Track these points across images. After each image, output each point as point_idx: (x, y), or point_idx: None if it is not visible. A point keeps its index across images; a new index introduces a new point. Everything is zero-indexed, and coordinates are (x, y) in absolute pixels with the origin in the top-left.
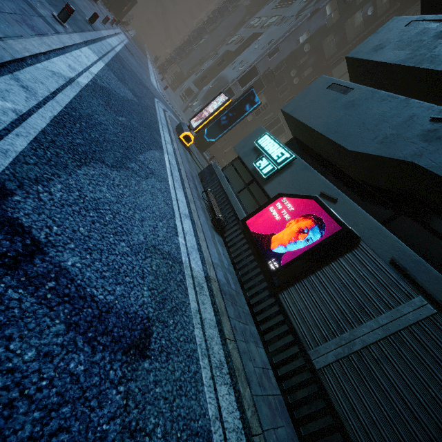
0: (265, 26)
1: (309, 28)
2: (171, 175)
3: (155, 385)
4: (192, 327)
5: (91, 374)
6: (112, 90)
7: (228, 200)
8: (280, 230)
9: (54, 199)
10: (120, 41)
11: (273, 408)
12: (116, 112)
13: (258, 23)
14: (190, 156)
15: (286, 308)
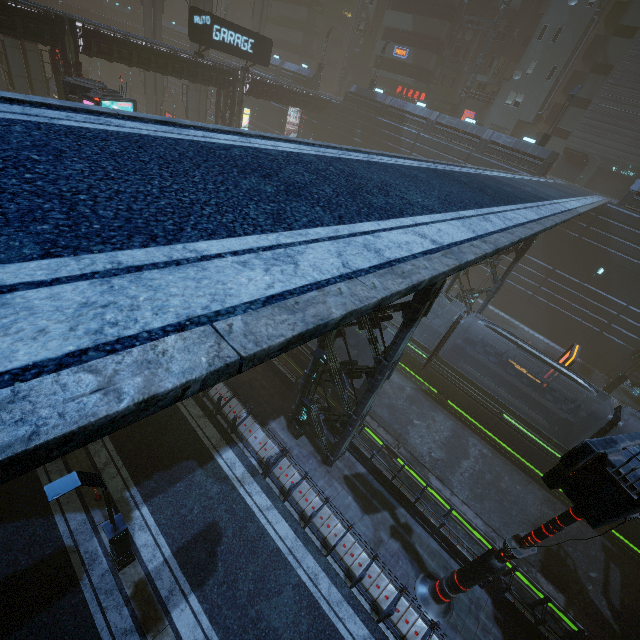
0: None
1: None
2: None
3: None
4: None
5: None
6: None
7: None
8: None
9: None
10: None
11: None
12: None
13: None
14: None
15: None
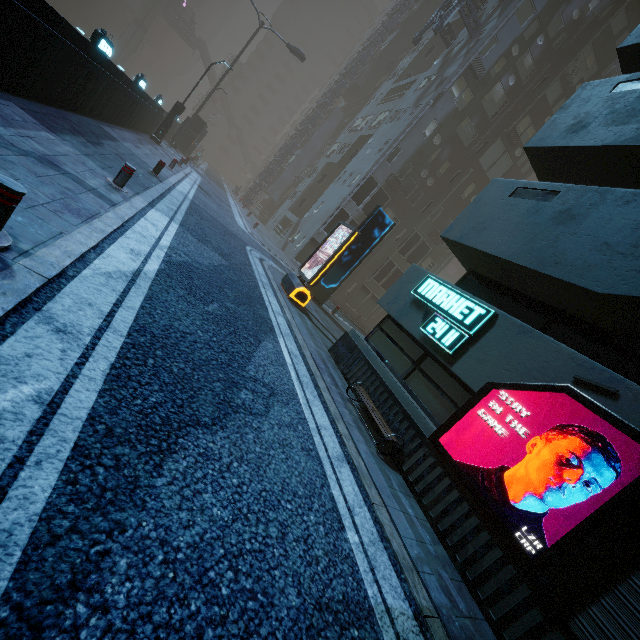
0: (373, 126)
1: (434, 117)
2: (297, 377)
3: None
4: None
5: None
6: (192, 262)
7: (392, 397)
8: (514, 458)
9: (112, 625)
10: (192, 183)
11: None
12: (203, 300)
13: (363, 124)
14: (310, 321)
15: None
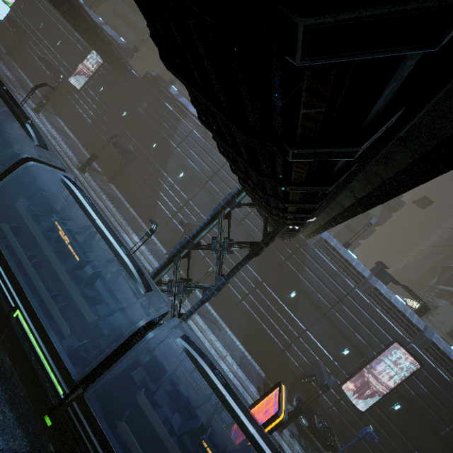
0: None
1: None
2: None
3: None
4: None
5: None
6: None
7: None
8: None
9: None
10: None
11: None
12: None
13: None
14: None
15: None
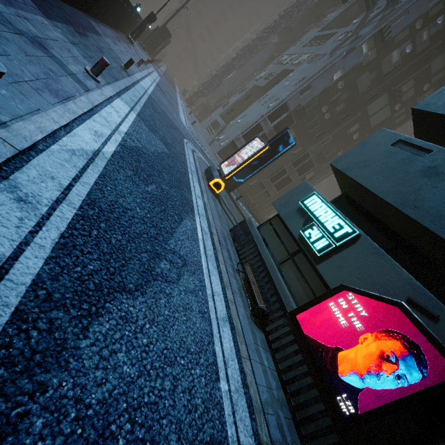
0: (296, 63)
1: (343, 66)
2: (204, 250)
3: None
4: None
5: None
6: (142, 147)
7: (269, 276)
8: (348, 343)
9: None
10: (153, 81)
11: None
12: (145, 181)
13: (288, 60)
14: (220, 205)
15: None
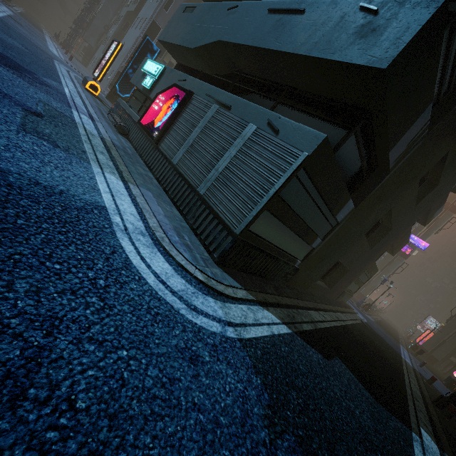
0: None
1: None
2: (71, 97)
3: (45, 124)
4: (79, 134)
5: (4, 101)
6: None
7: (129, 116)
8: (159, 115)
9: None
10: (1, 11)
11: (148, 182)
12: (4, 48)
13: None
14: (101, 103)
15: (162, 150)
